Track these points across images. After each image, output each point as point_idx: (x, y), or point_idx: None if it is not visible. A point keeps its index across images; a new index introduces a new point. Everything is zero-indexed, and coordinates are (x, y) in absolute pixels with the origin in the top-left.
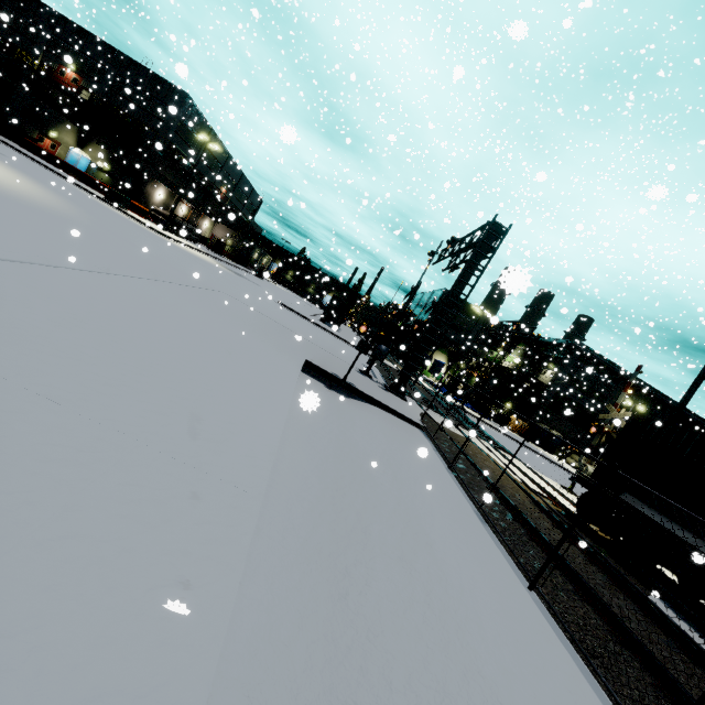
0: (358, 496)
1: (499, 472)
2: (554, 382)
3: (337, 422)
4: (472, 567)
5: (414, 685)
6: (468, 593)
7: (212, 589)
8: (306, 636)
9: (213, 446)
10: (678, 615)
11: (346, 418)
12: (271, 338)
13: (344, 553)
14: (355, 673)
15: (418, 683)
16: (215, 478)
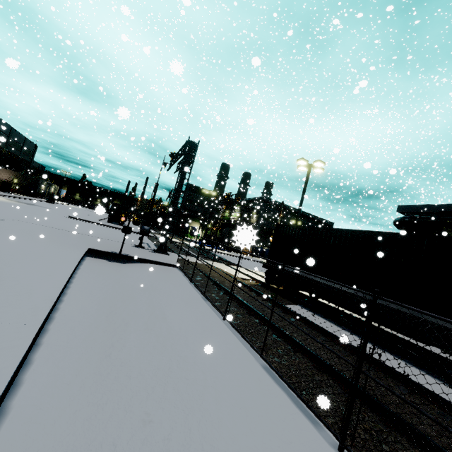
0: (125, 310)
1: (224, 275)
2: (258, 221)
3: (114, 278)
4: (190, 320)
5: (142, 372)
6: (184, 330)
7: (0, 366)
8: (82, 377)
9: (1, 309)
10: (304, 308)
11: (122, 274)
12: (58, 241)
13: (111, 338)
14: (111, 381)
15: (144, 370)
16: (3, 323)
